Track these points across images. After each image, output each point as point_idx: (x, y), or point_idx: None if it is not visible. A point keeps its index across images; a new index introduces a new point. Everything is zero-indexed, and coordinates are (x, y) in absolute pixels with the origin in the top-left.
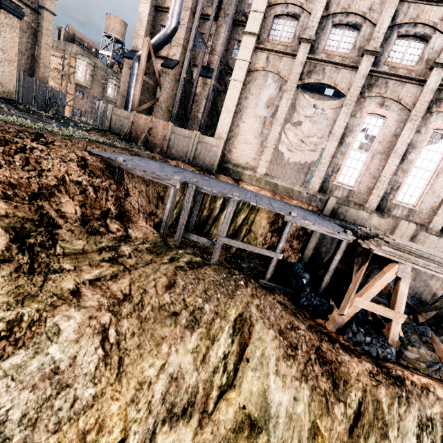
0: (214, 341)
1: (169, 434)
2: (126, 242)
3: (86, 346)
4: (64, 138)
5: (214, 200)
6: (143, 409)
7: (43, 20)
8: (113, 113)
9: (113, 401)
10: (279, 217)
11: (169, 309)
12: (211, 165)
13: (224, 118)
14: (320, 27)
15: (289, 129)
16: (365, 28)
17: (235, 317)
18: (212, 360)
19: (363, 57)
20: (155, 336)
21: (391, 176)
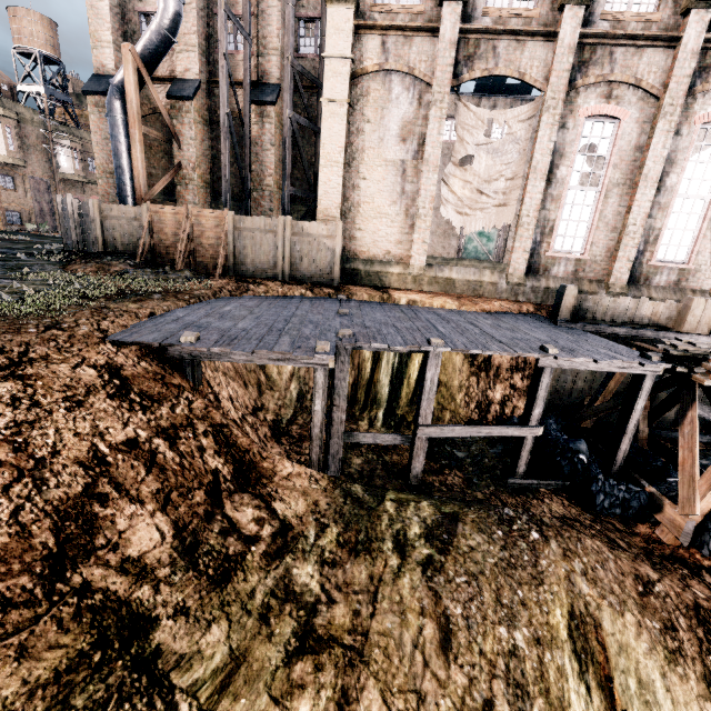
0: None
1: None
2: (291, 548)
3: None
4: (42, 325)
5: None
6: None
7: None
8: (103, 216)
9: None
10: None
11: (473, 704)
12: (328, 274)
13: (328, 179)
14: None
15: (452, 175)
16: None
17: (566, 626)
18: None
19: (564, 12)
20: None
21: (645, 222)
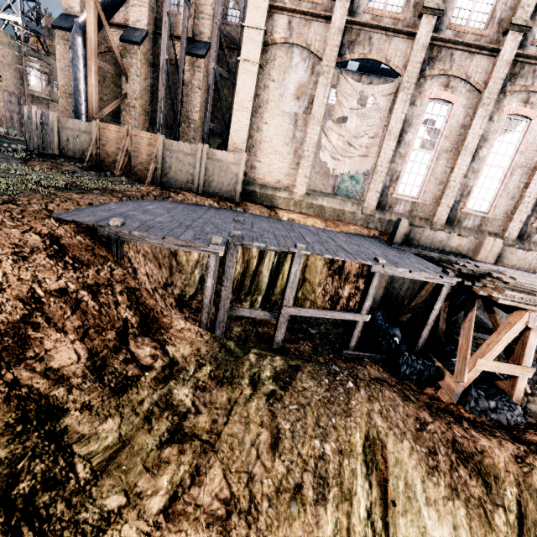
0: (351, 499)
1: None
2: (175, 377)
3: None
4: (1, 199)
5: None
6: None
7: None
8: (60, 127)
9: None
10: None
11: (287, 485)
12: (232, 192)
13: (238, 120)
14: None
15: (331, 129)
16: None
17: (362, 444)
18: (358, 529)
19: (422, 19)
20: None
21: (462, 180)
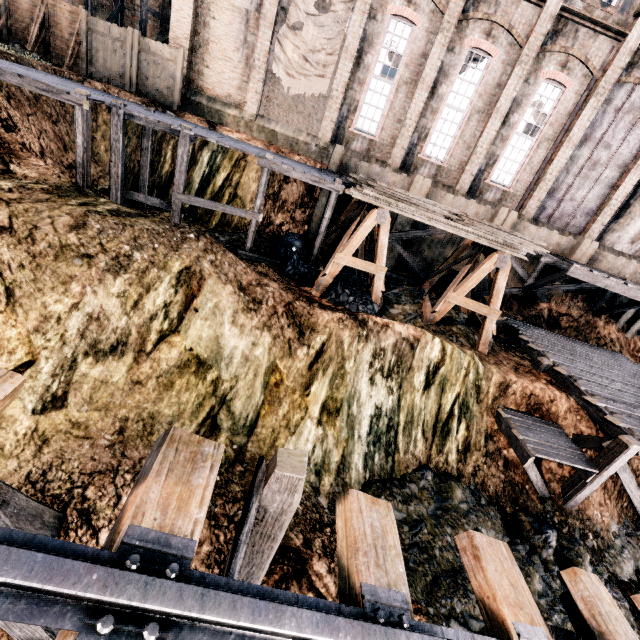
0: (149, 290)
1: (95, 366)
2: (5, 178)
3: None
4: None
5: None
6: (55, 340)
7: None
8: None
9: (8, 327)
10: (275, 178)
11: (78, 250)
12: (169, 96)
13: (180, 7)
14: None
15: (286, 37)
16: None
17: (180, 269)
18: (149, 307)
19: None
20: (59, 274)
21: (418, 119)
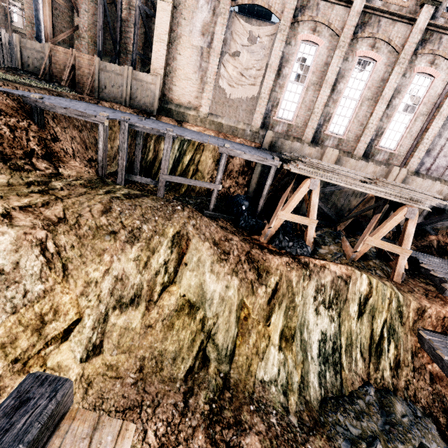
0: (154, 252)
1: (120, 316)
2: (57, 179)
3: (26, 253)
4: None
5: (158, 143)
6: (94, 300)
7: None
8: (21, 46)
9: (63, 294)
10: None
11: (107, 228)
12: (151, 106)
13: (158, 50)
14: None
15: (228, 61)
16: None
17: (173, 234)
18: (154, 266)
19: None
20: (96, 249)
21: (323, 108)
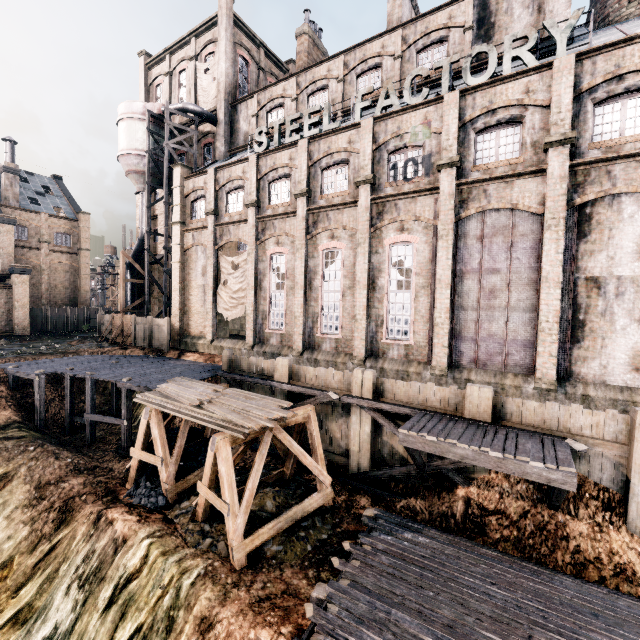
0: None
1: None
2: None
3: None
4: None
5: None
6: None
7: (81, 258)
8: (101, 320)
9: None
10: None
11: None
12: (164, 344)
13: (175, 297)
14: (219, 198)
15: (222, 290)
16: (247, 187)
17: None
18: None
19: (248, 210)
20: None
21: (302, 309)
